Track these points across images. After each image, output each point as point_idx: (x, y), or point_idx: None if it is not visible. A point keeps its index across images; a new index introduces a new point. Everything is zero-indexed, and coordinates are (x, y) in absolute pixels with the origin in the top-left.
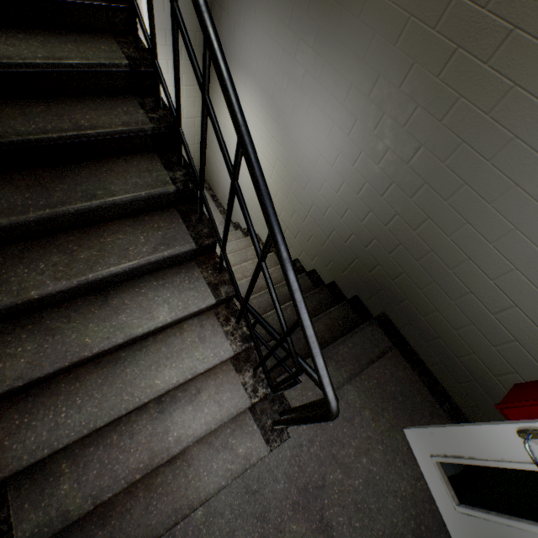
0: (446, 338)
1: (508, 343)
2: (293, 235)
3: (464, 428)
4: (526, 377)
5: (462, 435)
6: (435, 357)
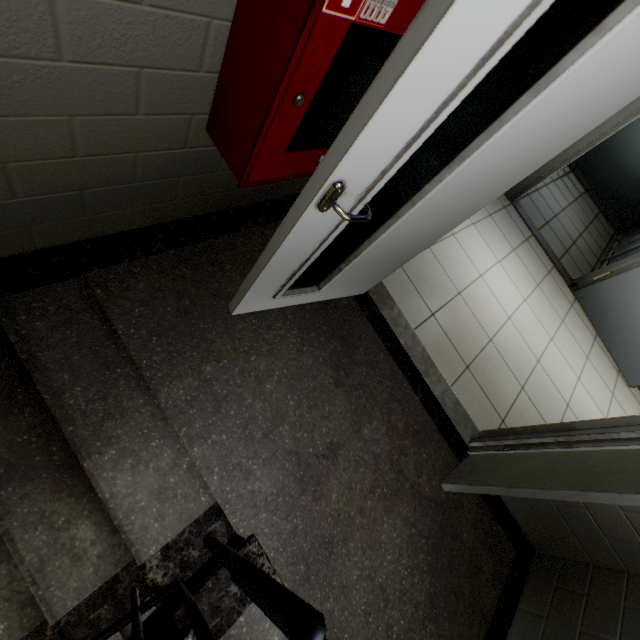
0: (90, 179)
1: (141, 86)
2: None
3: (274, 260)
4: (205, 107)
5: (278, 264)
6: (122, 212)
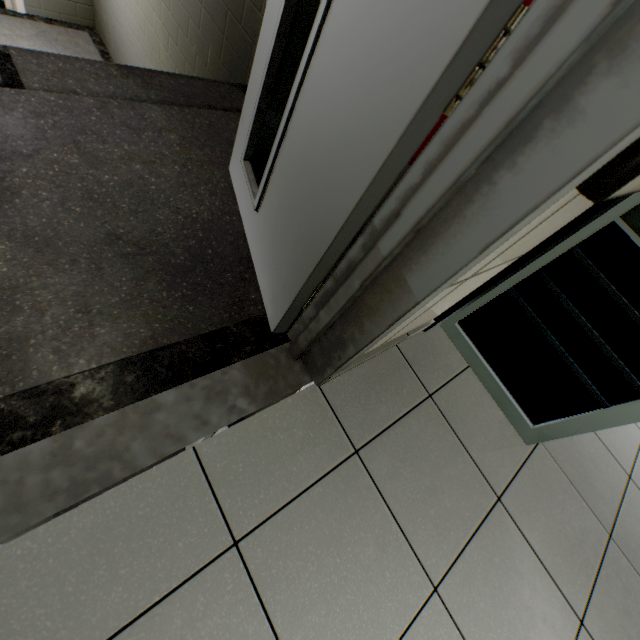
0: None
1: None
2: (175, 42)
3: (259, 41)
4: None
5: (258, 58)
6: None
